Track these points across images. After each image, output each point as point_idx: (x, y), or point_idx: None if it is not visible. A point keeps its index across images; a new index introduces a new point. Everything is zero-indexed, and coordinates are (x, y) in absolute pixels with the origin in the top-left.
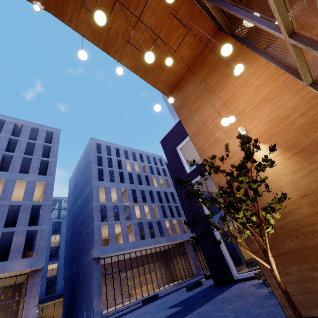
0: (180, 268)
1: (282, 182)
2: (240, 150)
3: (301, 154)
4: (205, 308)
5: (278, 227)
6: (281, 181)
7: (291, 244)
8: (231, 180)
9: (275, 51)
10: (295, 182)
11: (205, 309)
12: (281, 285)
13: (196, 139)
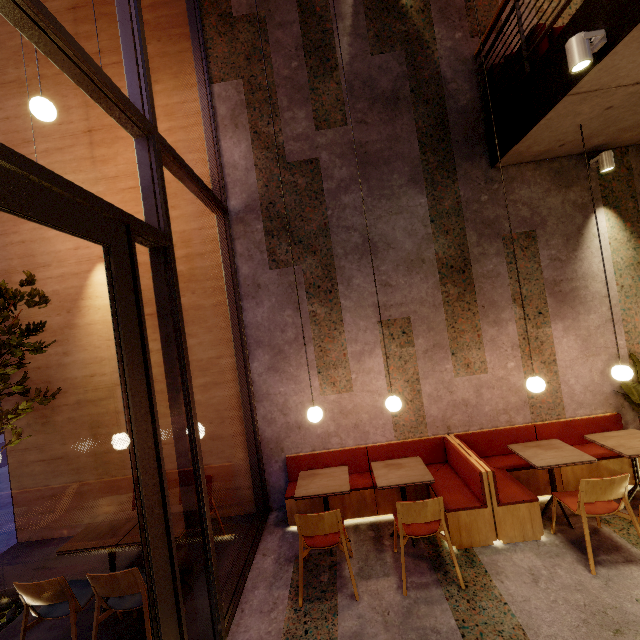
0: None
1: (108, 353)
2: None
3: (153, 320)
4: None
5: (67, 420)
6: (108, 350)
7: (72, 447)
8: None
9: (220, 102)
10: None
11: None
12: None
13: None
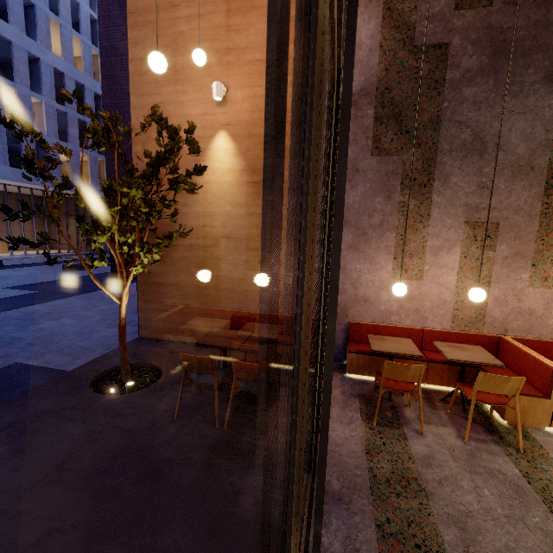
0: (72, 234)
1: (218, 209)
2: (167, 136)
3: (258, 188)
4: (71, 301)
5: (181, 257)
6: (218, 207)
7: (183, 279)
8: (118, 182)
9: None
10: (230, 217)
11: (69, 303)
12: (122, 322)
13: (138, 31)
